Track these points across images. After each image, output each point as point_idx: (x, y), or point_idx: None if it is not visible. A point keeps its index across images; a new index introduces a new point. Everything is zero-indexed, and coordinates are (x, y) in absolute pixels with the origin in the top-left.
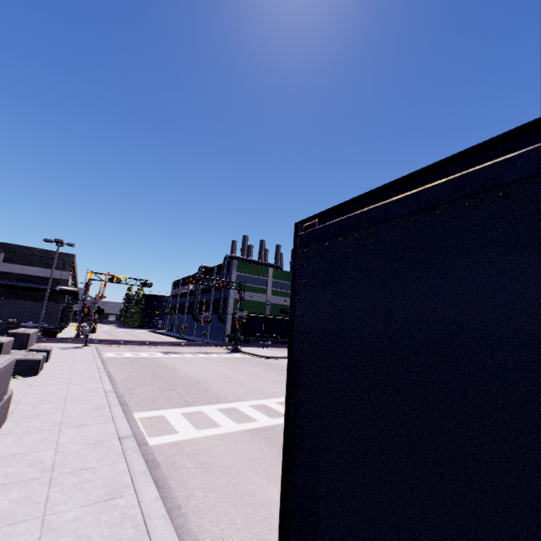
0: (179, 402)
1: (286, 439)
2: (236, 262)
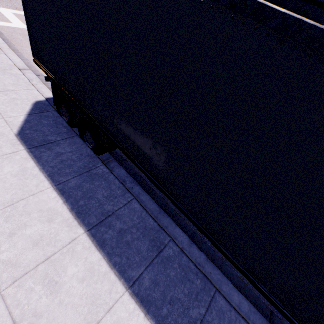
0: (9, 5)
1: (23, 5)
2: None
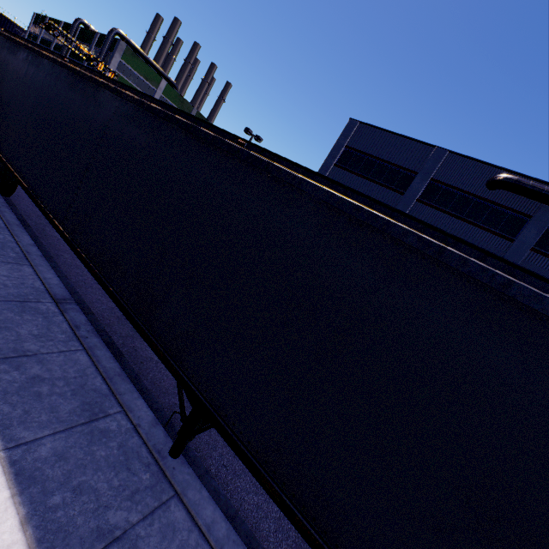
0: None
1: None
2: (124, 46)
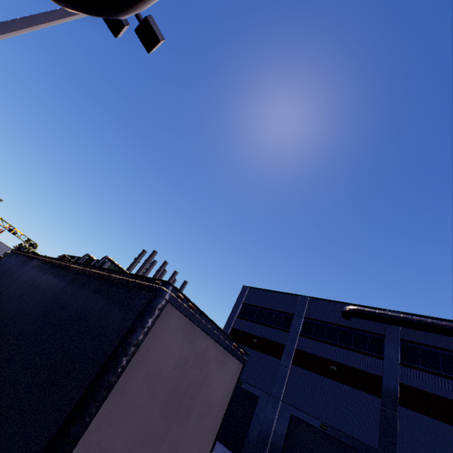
0: None
1: None
2: (109, 263)
